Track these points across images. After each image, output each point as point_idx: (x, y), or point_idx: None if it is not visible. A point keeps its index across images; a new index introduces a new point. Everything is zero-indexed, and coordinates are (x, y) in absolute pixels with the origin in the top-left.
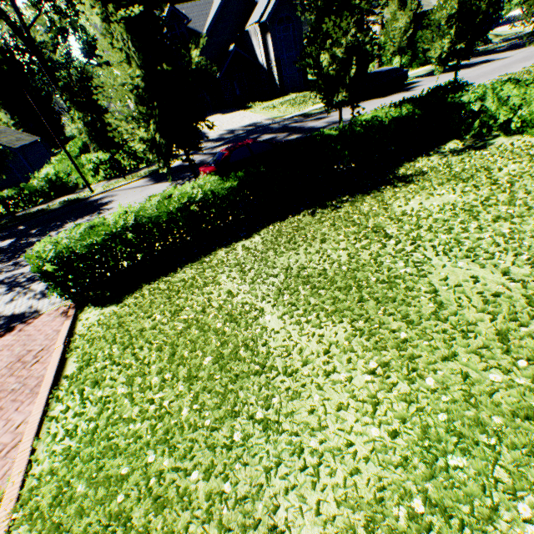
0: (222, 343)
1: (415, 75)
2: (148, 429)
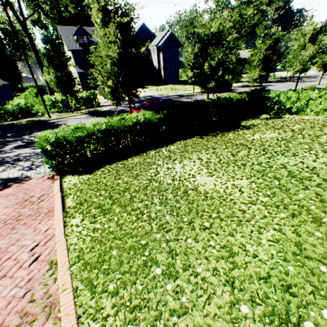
0: (175, 188)
1: (235, 86)
2: (146, 225)
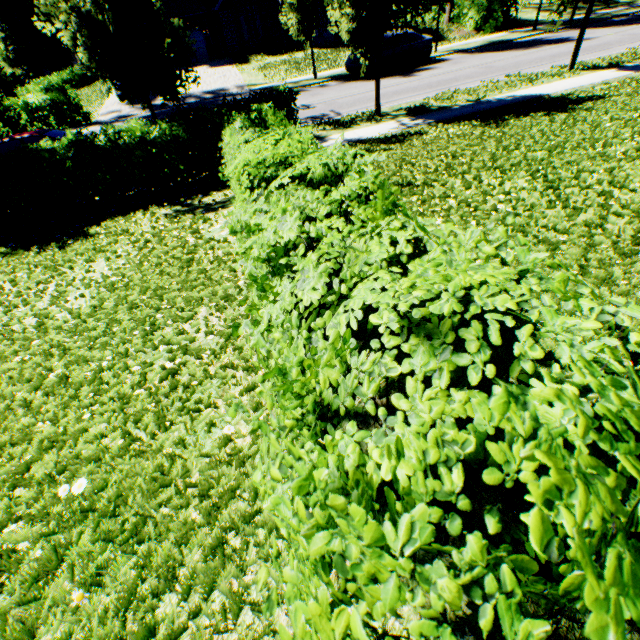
0: None
1: (463, 47)
2: None
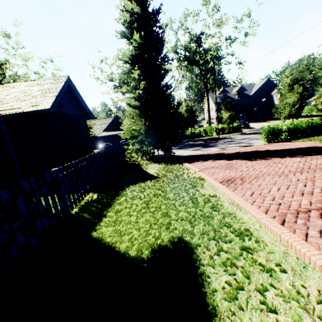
0: None
1: None
2: None
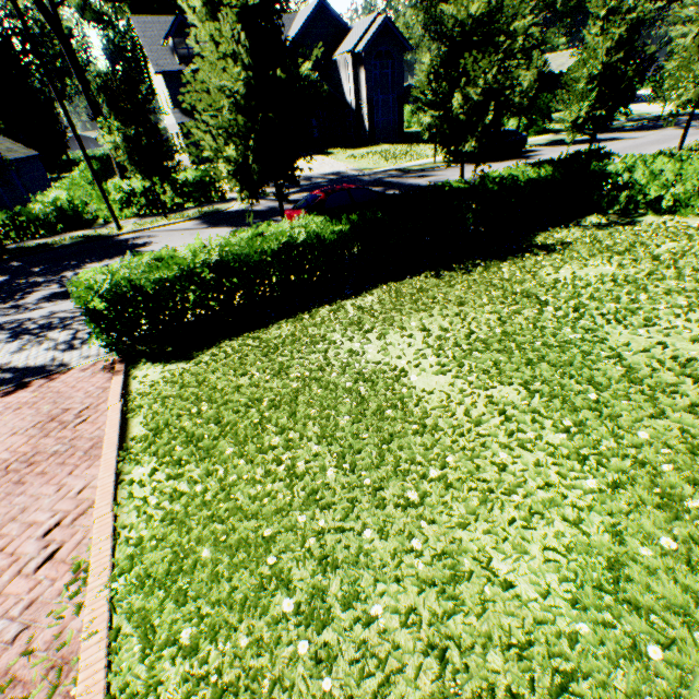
0: (359, 402)
1: (534, 143)
2: (282, 491)
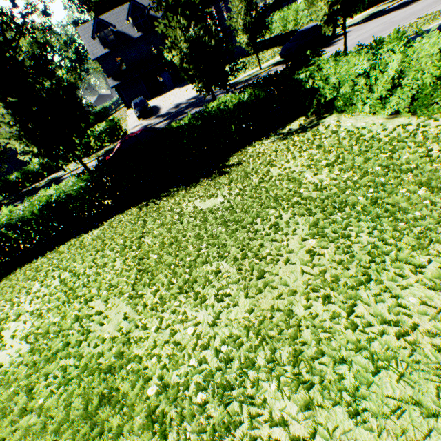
0: None
1: (351, 23)
2: None
